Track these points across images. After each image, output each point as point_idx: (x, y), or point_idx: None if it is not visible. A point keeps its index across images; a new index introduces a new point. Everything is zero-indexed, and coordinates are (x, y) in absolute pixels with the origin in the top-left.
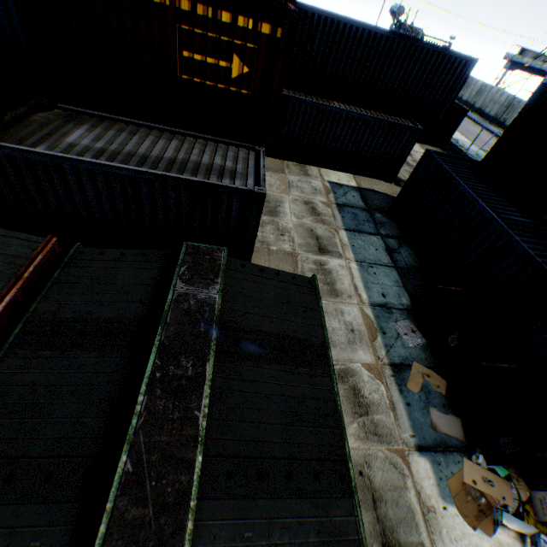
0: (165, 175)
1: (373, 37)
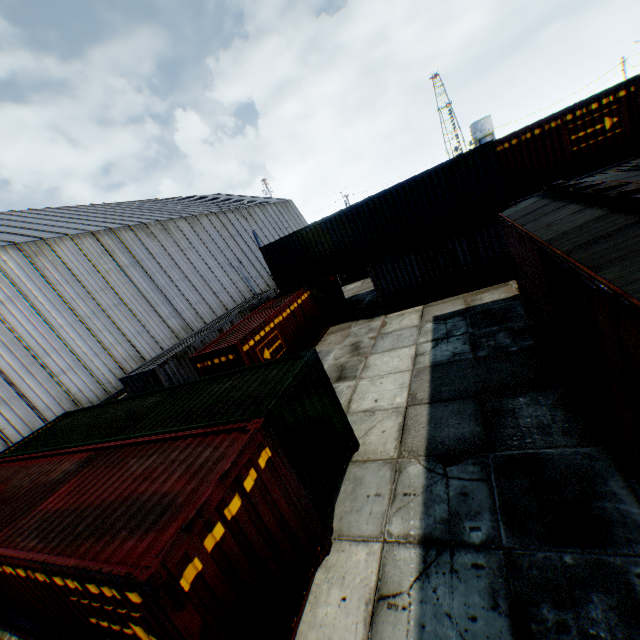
0: None
1: None
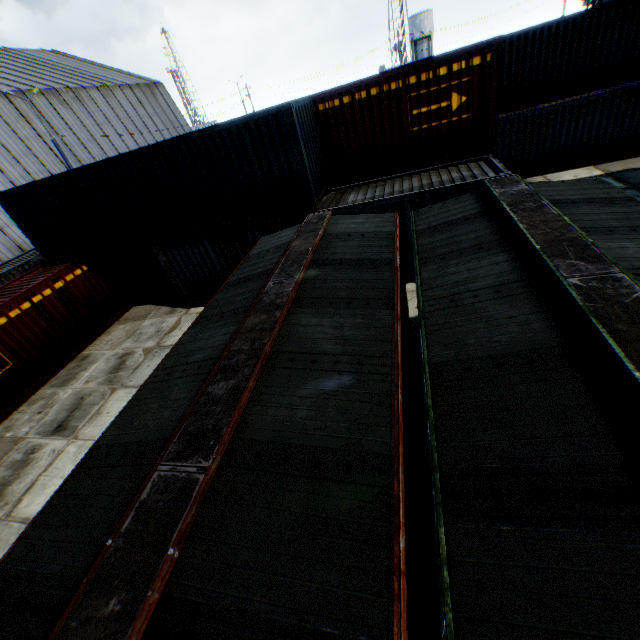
0: (423, 192)
1: (570, 24)
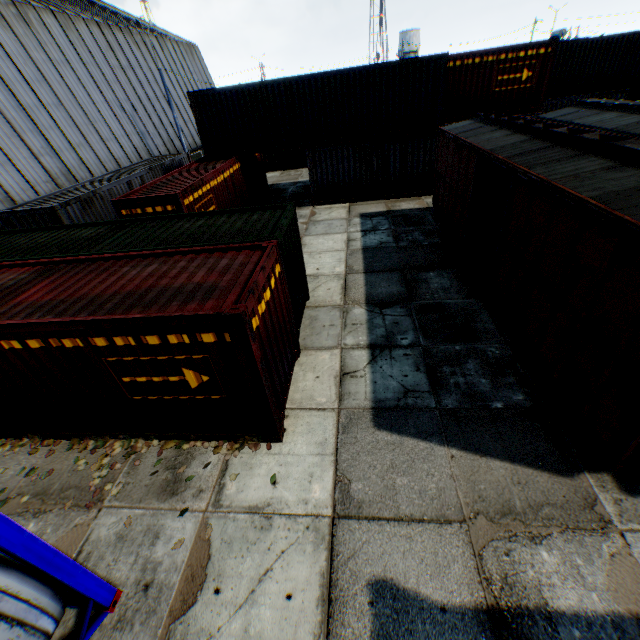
0: None
1: (568, 48)
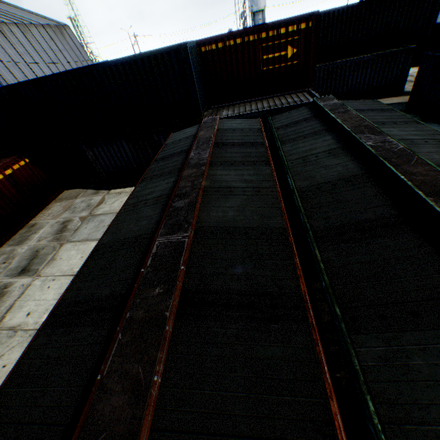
0: (271, 109)
1: (355, 9)
